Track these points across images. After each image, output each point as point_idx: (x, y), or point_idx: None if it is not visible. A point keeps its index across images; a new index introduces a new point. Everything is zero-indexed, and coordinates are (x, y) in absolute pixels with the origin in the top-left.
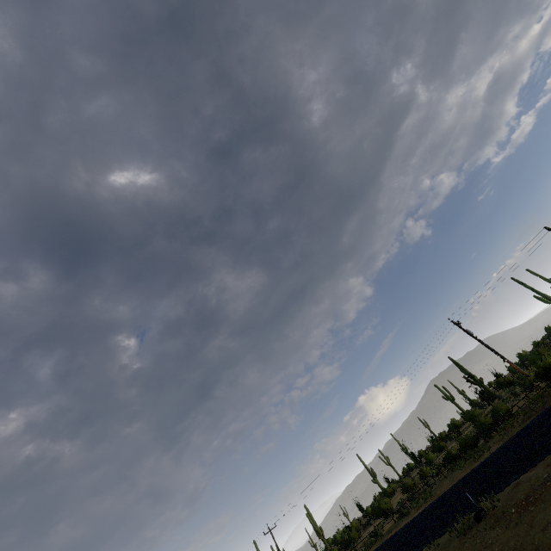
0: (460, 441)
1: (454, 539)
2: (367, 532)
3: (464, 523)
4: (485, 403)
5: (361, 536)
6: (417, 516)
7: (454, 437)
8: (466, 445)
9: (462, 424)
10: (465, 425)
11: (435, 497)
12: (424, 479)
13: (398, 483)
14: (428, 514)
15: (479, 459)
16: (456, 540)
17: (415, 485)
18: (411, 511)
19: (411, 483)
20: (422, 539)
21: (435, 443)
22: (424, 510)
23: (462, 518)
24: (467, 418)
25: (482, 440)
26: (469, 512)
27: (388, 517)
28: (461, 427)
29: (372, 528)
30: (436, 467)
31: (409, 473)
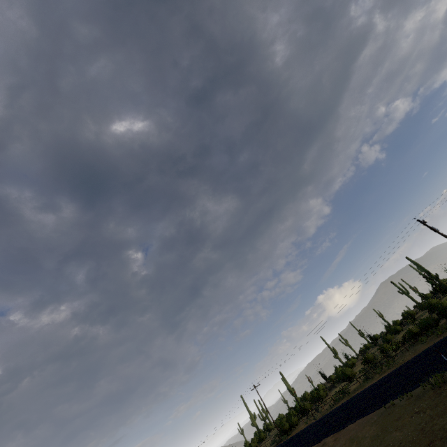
0: (421, 321)
1: (428, 391)
2: (332, 392)
3: (437, 379)
4: (438, 296)
5: (327, 395)
6: (383, 379)
7: (409, 323)
8: (427, 325)
9: (416, 313)
10: (419, 314)
11: (398, 364)
12: (384, 353)
13: (356, 358)
14: (394, 376)
15: (442, 335)
16: (431, 391)
17: (375, 359)
18: (375, 376)
19: (372, 356)
20: (392, 393)
21: (391, 327)
22: (388, 374)
23: (437, 375)
24: (422, 307)
25: (442, 321)
26: (443, 371)
27: (352, 381)
28: (415, 316)
29: (337, 389)
30: (395, 344)
31: (366, 351)
